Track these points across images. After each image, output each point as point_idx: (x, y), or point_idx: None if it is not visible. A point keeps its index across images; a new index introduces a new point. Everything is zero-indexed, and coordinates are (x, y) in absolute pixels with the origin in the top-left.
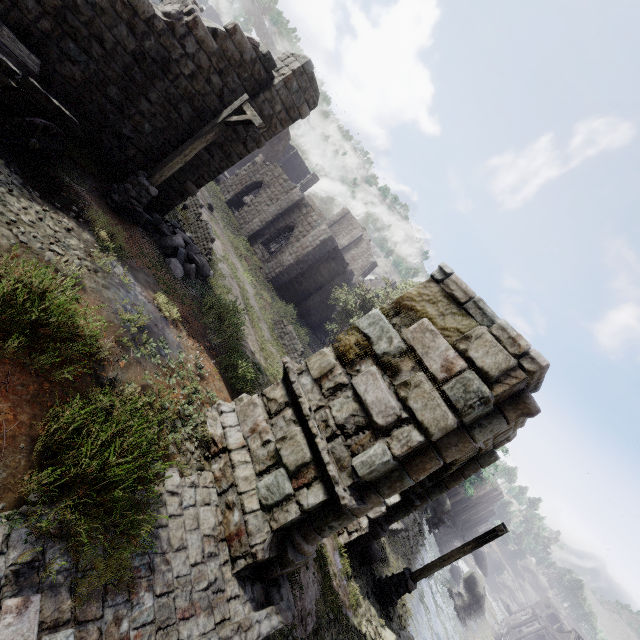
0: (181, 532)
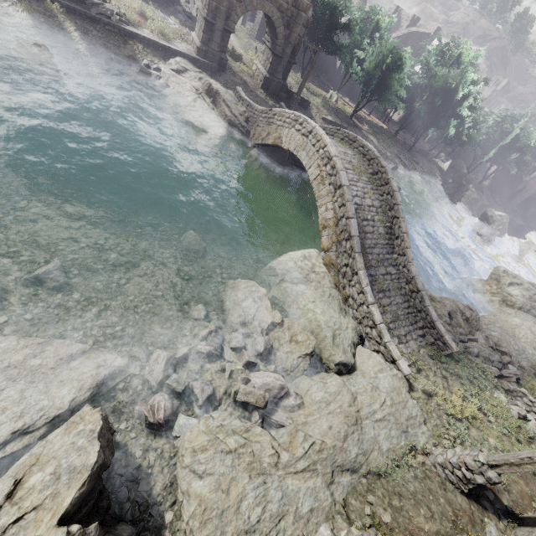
0: (181, 46)
